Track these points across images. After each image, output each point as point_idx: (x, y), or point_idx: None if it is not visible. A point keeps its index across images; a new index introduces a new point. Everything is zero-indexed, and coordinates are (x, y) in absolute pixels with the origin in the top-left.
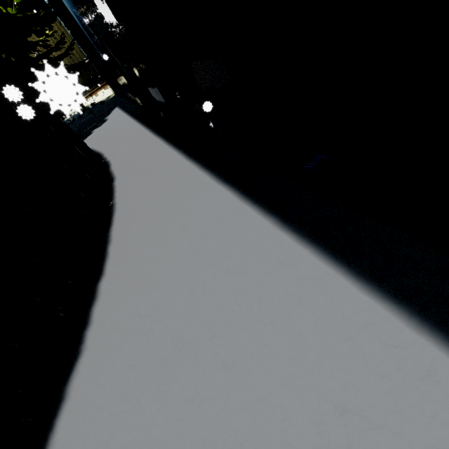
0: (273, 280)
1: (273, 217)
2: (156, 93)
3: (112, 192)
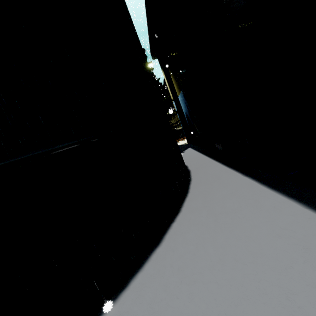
0: (264, 201)
1: (267, 186)
2: (217, 143)
3: (189, 175)
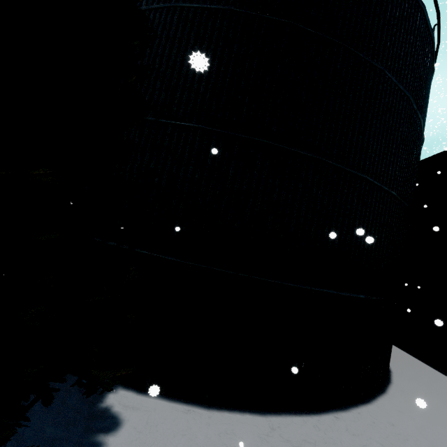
0: None
1: None
2: None
3: None
